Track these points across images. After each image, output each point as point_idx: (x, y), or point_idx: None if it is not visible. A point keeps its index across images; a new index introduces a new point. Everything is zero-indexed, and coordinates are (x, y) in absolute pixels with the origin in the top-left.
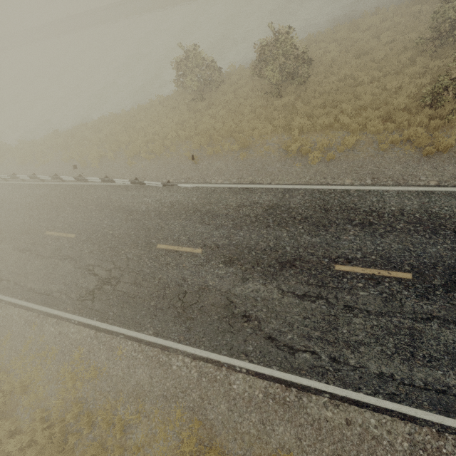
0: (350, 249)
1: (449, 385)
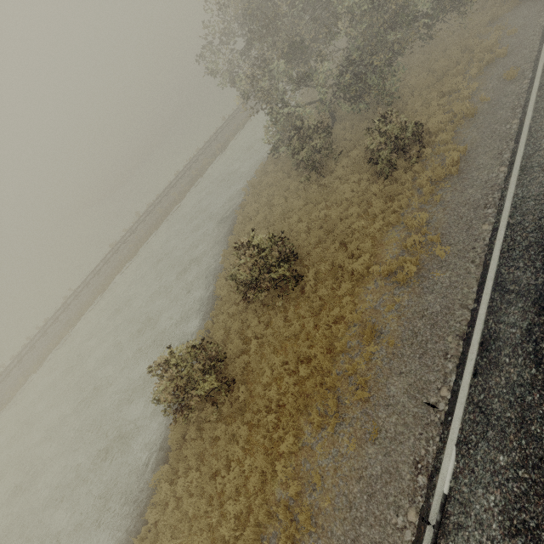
0: None
1: None
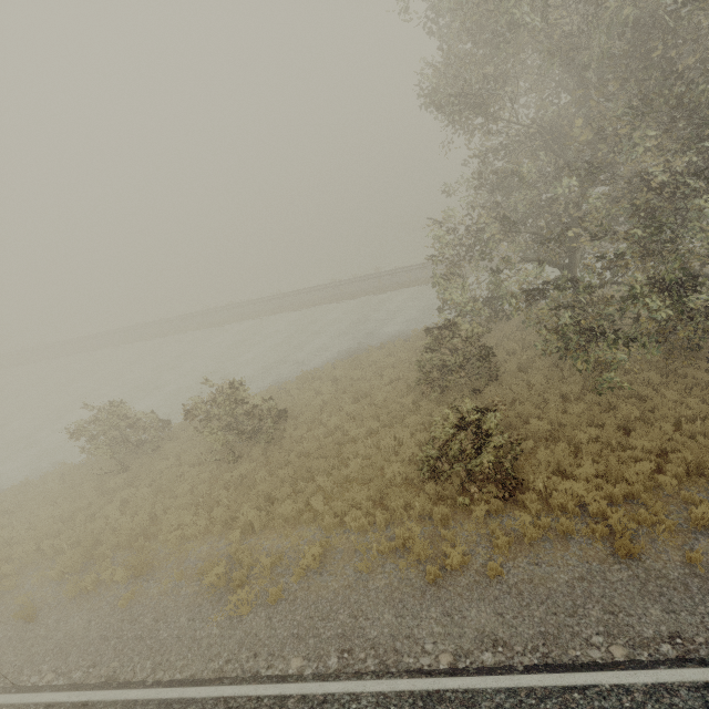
0: None
1: None
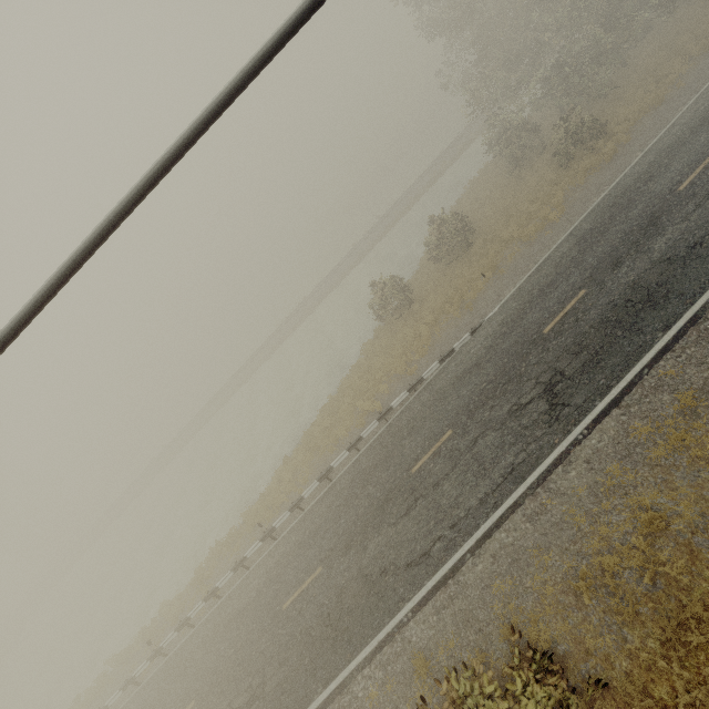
0: (667, 184)
1: None
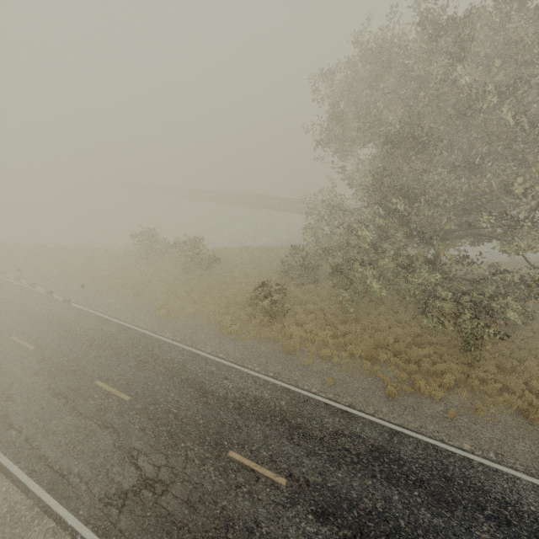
0: (118, 373)
1: (72, 472)
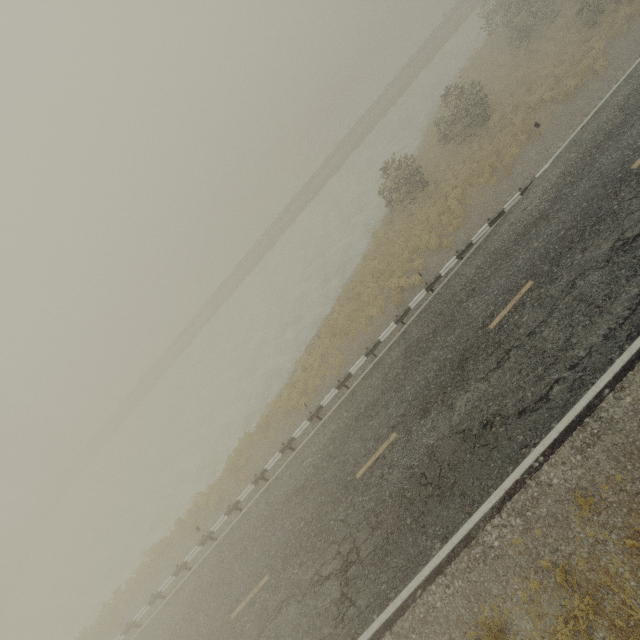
0: None
1: None
